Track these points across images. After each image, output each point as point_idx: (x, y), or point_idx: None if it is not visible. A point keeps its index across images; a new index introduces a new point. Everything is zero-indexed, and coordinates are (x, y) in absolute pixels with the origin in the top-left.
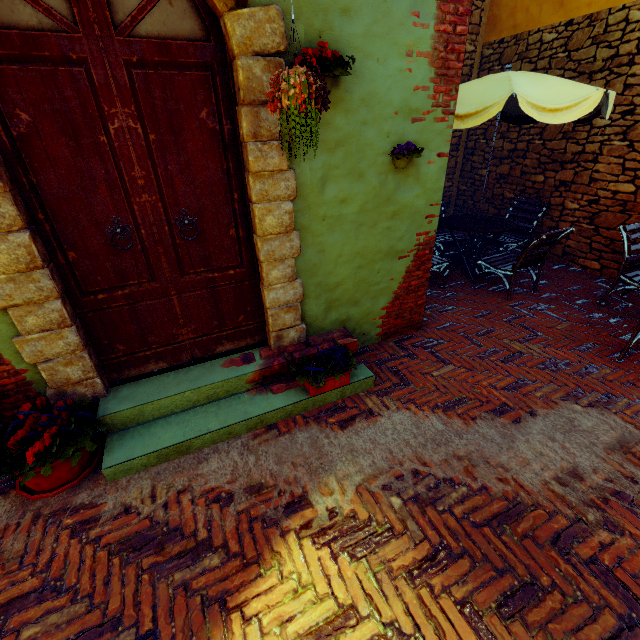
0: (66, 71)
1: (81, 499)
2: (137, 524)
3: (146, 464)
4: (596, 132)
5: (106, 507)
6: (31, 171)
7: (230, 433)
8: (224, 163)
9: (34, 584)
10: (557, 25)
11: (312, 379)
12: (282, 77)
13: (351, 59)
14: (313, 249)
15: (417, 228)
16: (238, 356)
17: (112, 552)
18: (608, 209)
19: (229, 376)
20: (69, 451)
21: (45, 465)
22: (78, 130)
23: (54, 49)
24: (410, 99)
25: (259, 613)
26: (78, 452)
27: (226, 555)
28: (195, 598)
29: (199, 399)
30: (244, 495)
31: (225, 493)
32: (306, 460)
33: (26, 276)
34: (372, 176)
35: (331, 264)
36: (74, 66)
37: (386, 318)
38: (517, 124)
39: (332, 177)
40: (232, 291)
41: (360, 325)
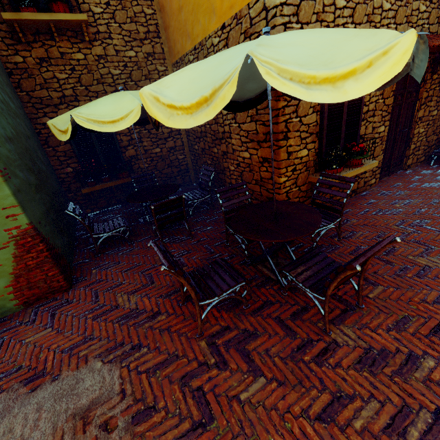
0: None
1: None
2: None
3: None
4: (225, 118)
5: None
6: None
7: None
8: None
9: None
10: (191, 50)
11: None
12: None
13: None
14: None
15: (2, 226)
16: None
17: None
18: (245, 169)
19: None
20: None
21: None
22: None
23: None
24: None
25: None
26: None
27: None
28: None
29: None
30: None
31: None
32: None
33: None
34: None
35: None
36: None
37: (17, 292)
38: None
39: None
40: None
41: None
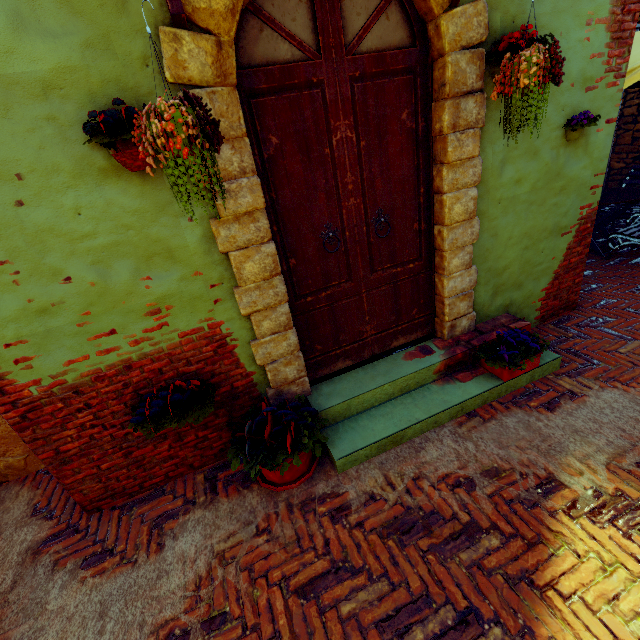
0: (307, 94)
1: (321, 489)
2: (390, 510)
3: (368, 455)
4: None
5: (350, 495)
6: (273, 188)
7: (435, 422)
8: (415, 159)
9: (324, 565)
10: None
11: (506, 363)
12: (522, 58)
13: (549, 36)
14: (487, 234)
15: (581, 201)
16: (414, 349)
17: (382, 535)
18: None
19: (419, 367)
20: (309, 443)
21: (294, 456)
22: (310, 146)
23: (301, 76)
24: (585, 68)
25: (576, 591)
26: (317, 444)
27: (502, 536)
28: (495, 577)
29: (394, 392)
30: (484, 479)
31: (462, 478)
32: (530, 443)
33: (268, 283)
34: (545, 152)
35: (501, 248)
36: (313, 89)
37: (544, 300)
38: (632, 87)
39: (510, 159)
40: (410, 285)
41: (520, 309)
